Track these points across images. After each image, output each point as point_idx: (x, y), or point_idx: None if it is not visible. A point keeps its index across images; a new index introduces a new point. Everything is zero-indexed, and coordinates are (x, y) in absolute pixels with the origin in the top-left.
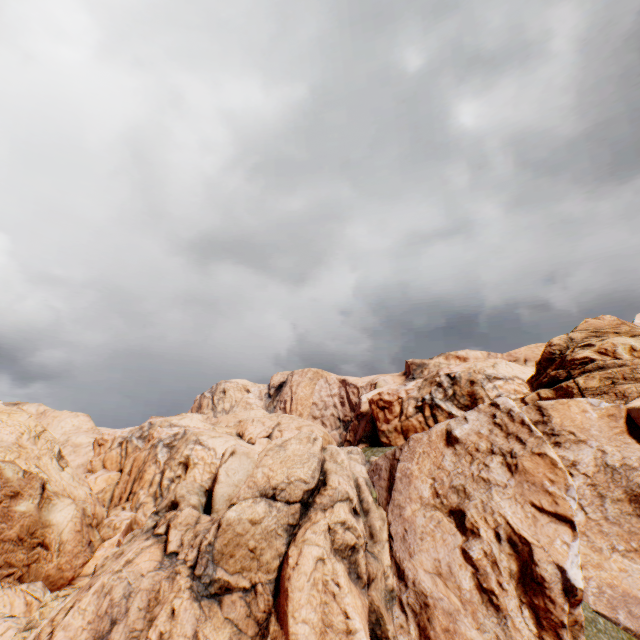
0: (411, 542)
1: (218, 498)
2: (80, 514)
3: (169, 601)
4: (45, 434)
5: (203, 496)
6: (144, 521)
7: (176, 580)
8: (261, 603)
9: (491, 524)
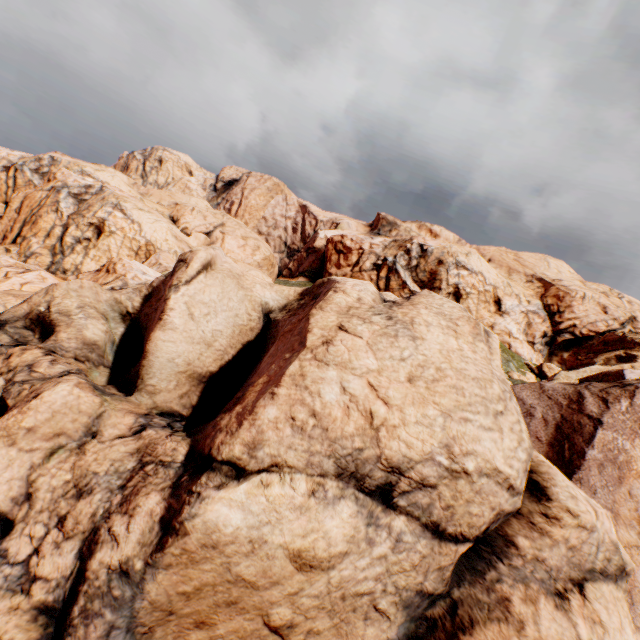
0: None
1: (159, 364)
2: None
3: None
4: None
5: (118, 322)
6: None
7: None
8: None
9: None
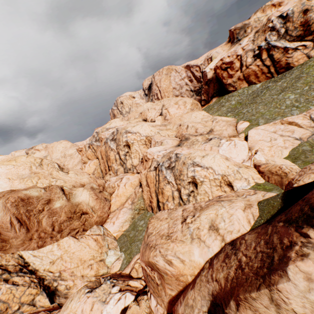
0: None
1: None
2: (91, 192)
3: None
4: (44, 162)
5: None
6: (173, 272)
7: None
8: None
9: None
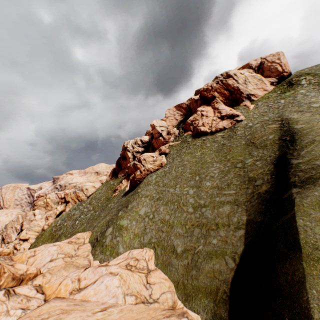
0: (8, 230)
1: None
2: None
3: None
4: None
5: None
6: None
7: None
8: None
9: (14, 227)
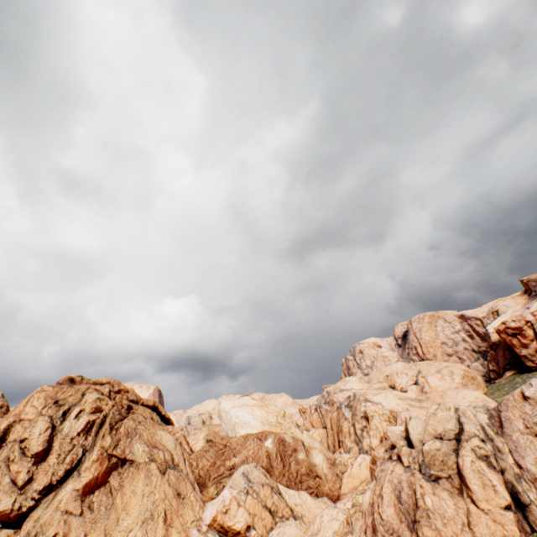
0: (520, 451)
1: (414, 441)
2: (325, 458)
3: (417, 482)
4: (286, 414)
5: (404, 440)
6: (379, 456)
7: (415, 475)
8: (455, 481)
9: None
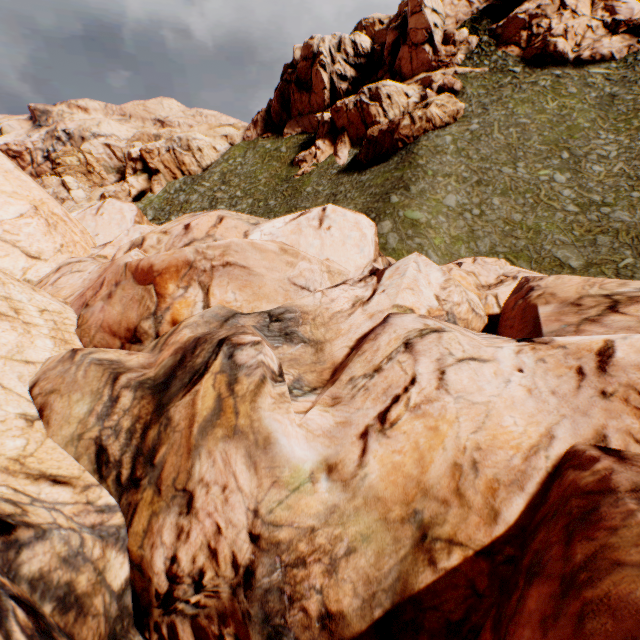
0: None
1: None
2: None
3: None
4: None
5: None
6: None
7: None
8: None
9: None
